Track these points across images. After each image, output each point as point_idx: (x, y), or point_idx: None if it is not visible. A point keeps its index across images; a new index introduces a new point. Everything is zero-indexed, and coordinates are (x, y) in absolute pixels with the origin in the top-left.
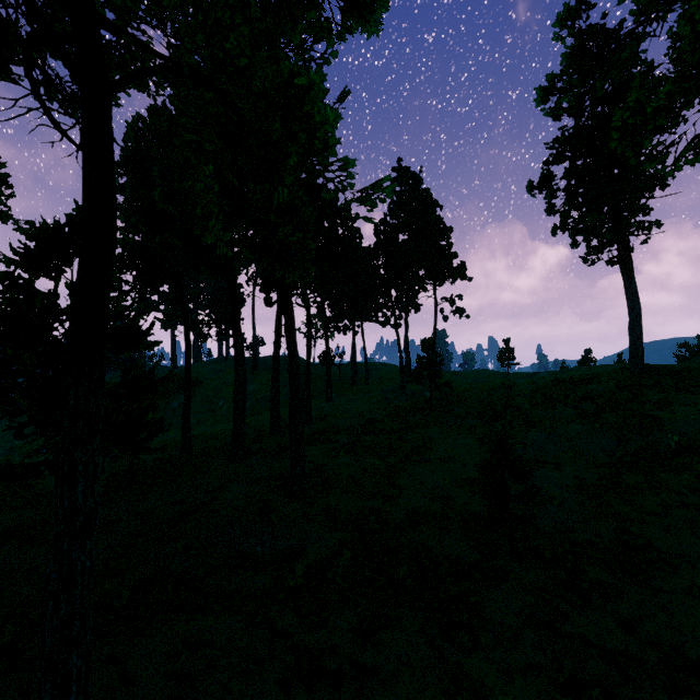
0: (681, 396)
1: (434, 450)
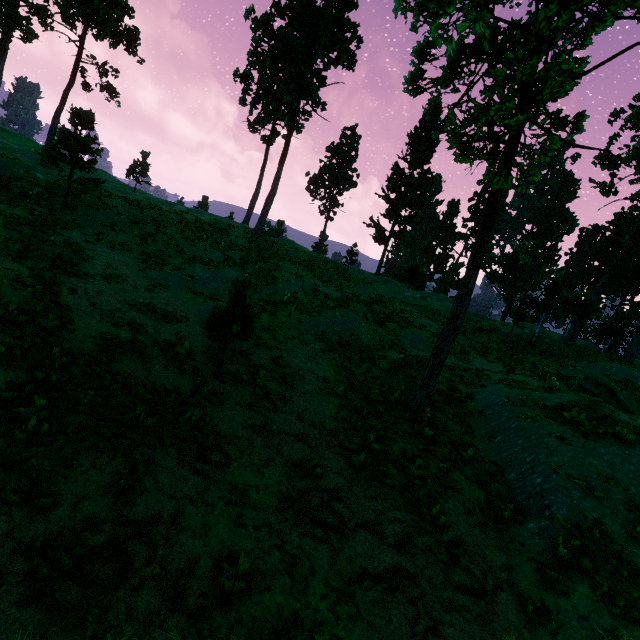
0: (284, 265)
1: (90, 262)
